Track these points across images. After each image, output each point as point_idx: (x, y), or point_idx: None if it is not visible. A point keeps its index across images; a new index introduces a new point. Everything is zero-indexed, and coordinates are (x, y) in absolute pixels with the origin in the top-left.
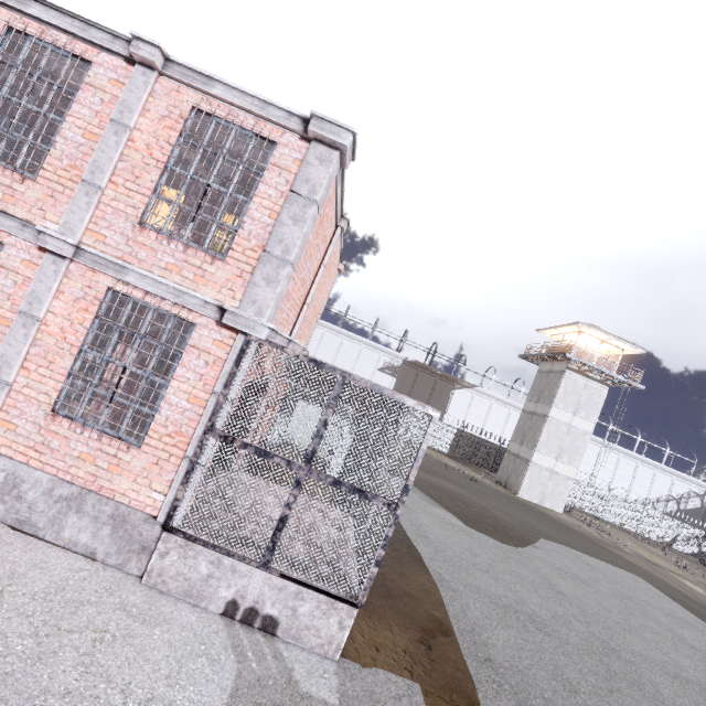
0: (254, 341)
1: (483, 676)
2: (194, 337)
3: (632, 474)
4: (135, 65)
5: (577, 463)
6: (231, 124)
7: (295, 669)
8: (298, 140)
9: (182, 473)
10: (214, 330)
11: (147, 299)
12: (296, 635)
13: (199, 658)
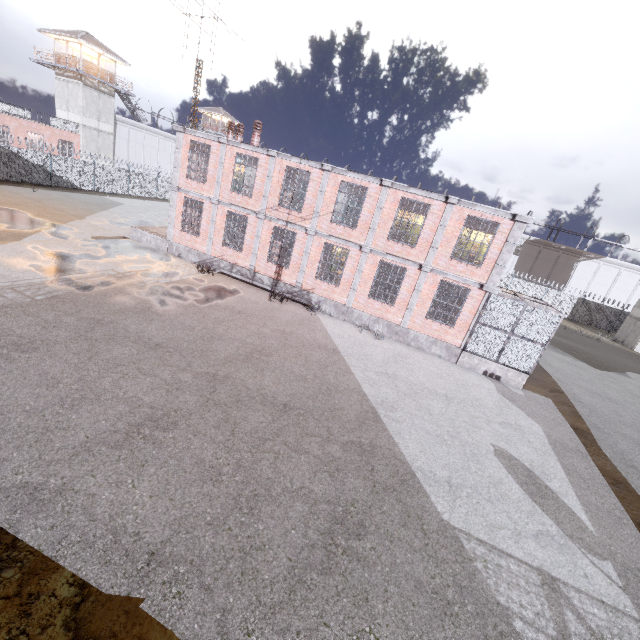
0: (492, 294)
1: (576, 404)
2: (470, 293)
3: None
4: (447, 204)
5: None
6: (482, 218)
7: (509, 387)
8: (509, 221)
9: (468, 335)
10: (477, 291)
11: (454, 282)
12: (506, 381)
13: (483, 380)
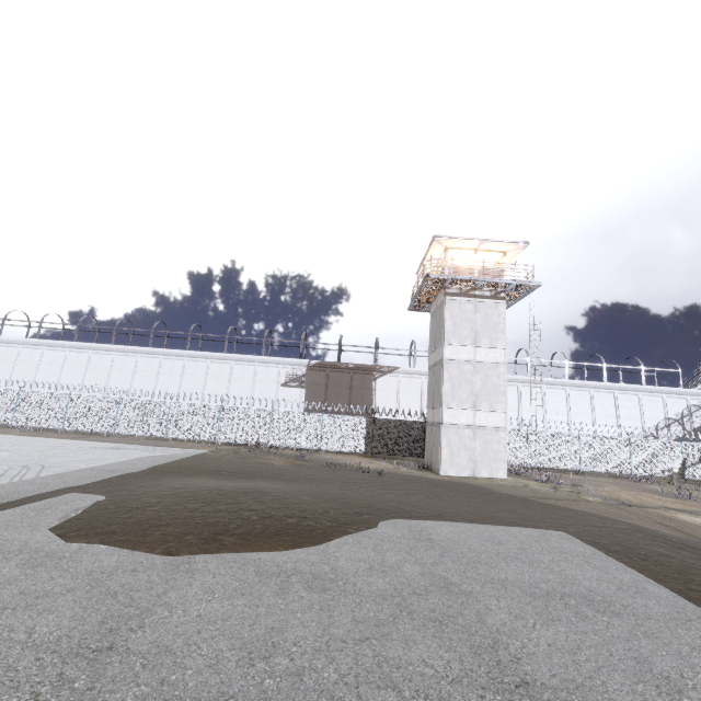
0: None
1: None
2: None
3: (615, 409)
4: None
5: (502, 406)
6: None
7: None
8: None
9: None
10: None
11: None
12: None
13: None
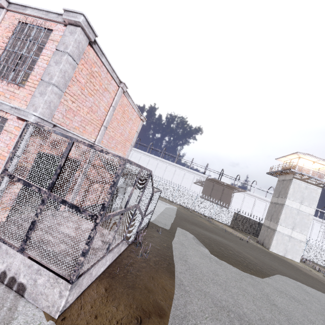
0: (31, 125)
1: None
2: (6, 125)
3: None
4: None
5: (306, 232)
6: (34, 25)
7: (17, 318)
8: (63, 27)
9: None
10: (16, 121)
11: None
12: (34, 298)
13: None
